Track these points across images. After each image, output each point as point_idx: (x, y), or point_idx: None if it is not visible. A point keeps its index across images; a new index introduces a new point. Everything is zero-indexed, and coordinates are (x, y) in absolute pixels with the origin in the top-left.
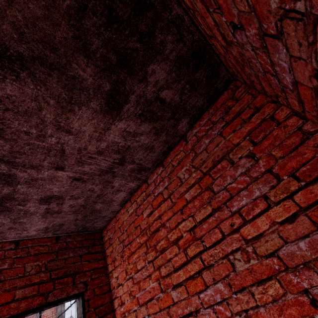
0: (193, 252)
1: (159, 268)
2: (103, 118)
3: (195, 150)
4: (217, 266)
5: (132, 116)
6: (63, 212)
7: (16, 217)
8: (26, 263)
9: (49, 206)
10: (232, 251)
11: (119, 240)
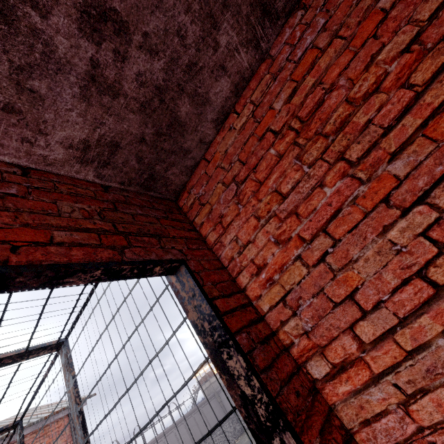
0: (426, 74)
1: (341, 156)
2: None
3: None
4: None
5: None
6: (122, 96)
7: (22, 62)
8: (56, 201)
9: (98, 56)
10: None
11: (225, 184)
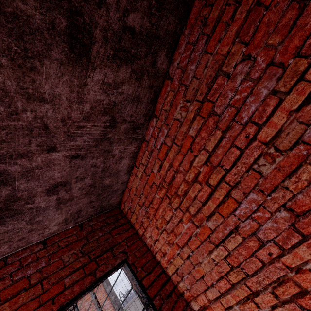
0: (215, 180)
1: (187, 209)
2: (74, 70)
3: (183, 84)
4: (244, 180)
5: (105, 60)
6: (75, 198)
7: (30, 218)
8: (61, 256)
9: (59, 196)
10: (254, 160)
11: (140, 205)
